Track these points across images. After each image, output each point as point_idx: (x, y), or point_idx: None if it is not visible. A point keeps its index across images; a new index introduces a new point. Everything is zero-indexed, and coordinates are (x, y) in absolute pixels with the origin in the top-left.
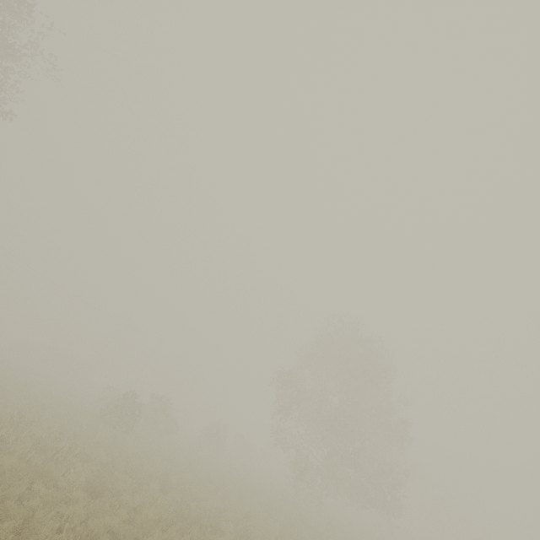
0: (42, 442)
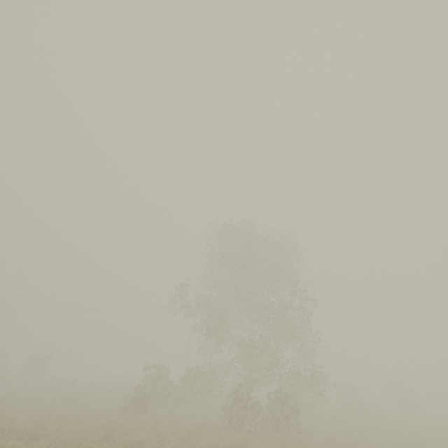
0: None
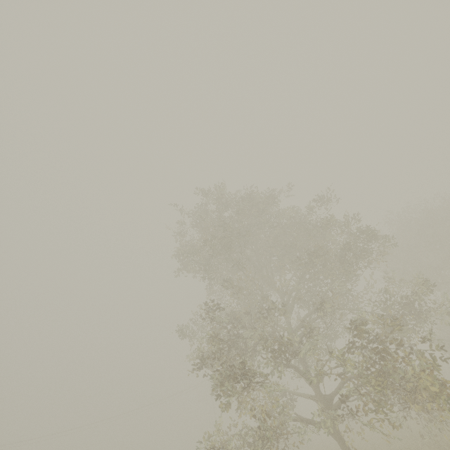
0: None
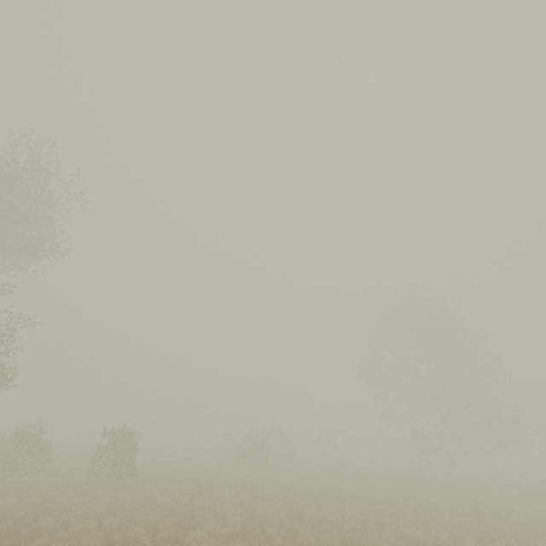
0: (230, 500)
